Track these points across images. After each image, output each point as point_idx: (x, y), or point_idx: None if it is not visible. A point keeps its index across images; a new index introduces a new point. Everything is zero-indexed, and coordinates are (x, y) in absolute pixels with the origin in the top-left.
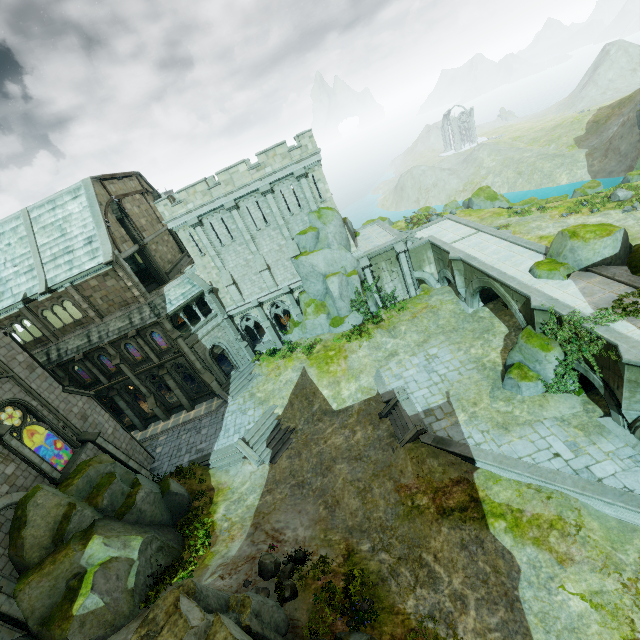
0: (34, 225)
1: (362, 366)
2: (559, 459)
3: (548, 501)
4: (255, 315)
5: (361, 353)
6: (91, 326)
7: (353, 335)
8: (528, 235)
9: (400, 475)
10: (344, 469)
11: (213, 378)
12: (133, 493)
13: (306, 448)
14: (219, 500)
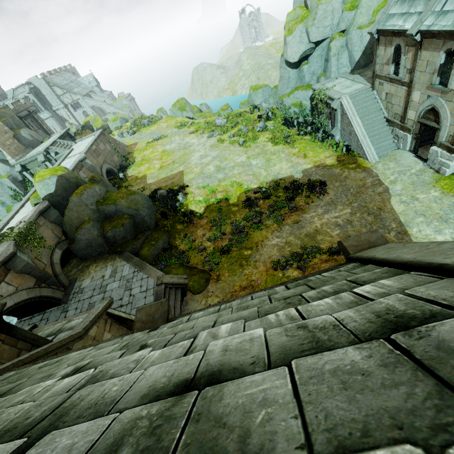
0: None
1: None
2: None
3: None
4: None
5: None
6: None
7: None
8: (162, 148)
9: None
10: None
11: None
12: None
13: None
14: None
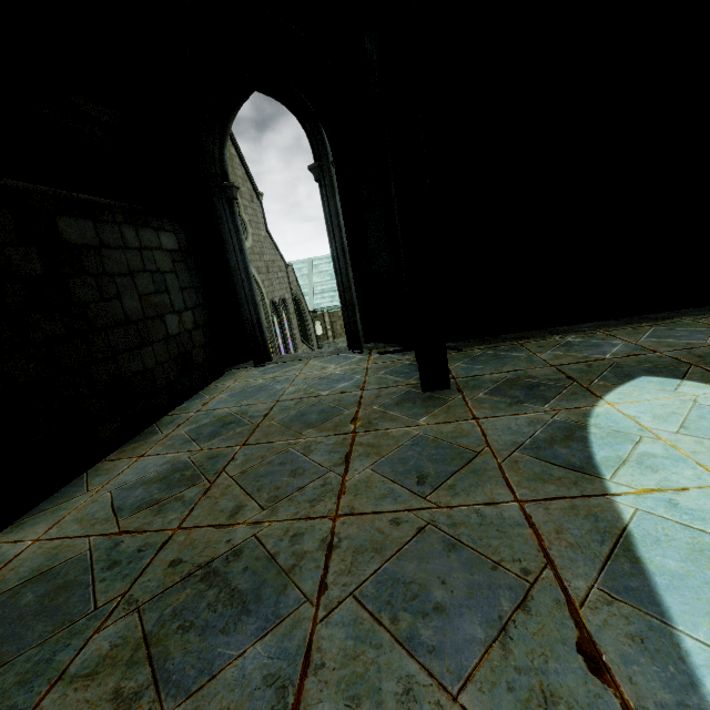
0: (314, 269)
1: None
2: None
3: None
4: None
5: None
6: (325, 342)
7: None
8: None
9: None
10: None
11: None
12: None
13: None
14: None
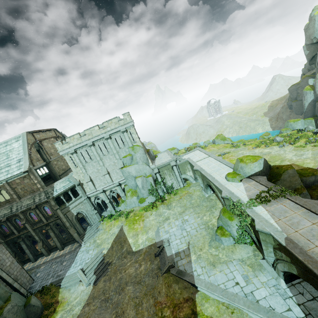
0: None
1: (151, 225)
2: (238, 286)
3: (232, 315)
4: (102, 196)
5: (151, 218)
6: (14, 203)
7: (148, 208)
8: (237, 157)
9: (158, 294)
10: (130, 289)
11: (75, 231)
12: (4, 306)
13: (114, 275)
14: (59, 310)
